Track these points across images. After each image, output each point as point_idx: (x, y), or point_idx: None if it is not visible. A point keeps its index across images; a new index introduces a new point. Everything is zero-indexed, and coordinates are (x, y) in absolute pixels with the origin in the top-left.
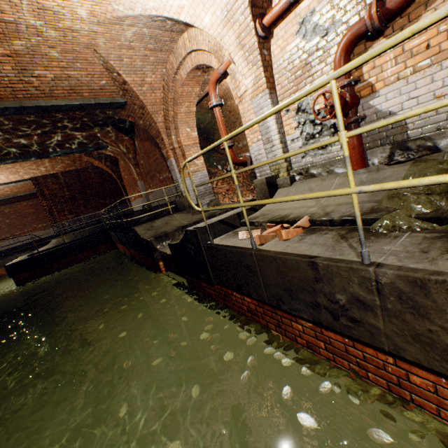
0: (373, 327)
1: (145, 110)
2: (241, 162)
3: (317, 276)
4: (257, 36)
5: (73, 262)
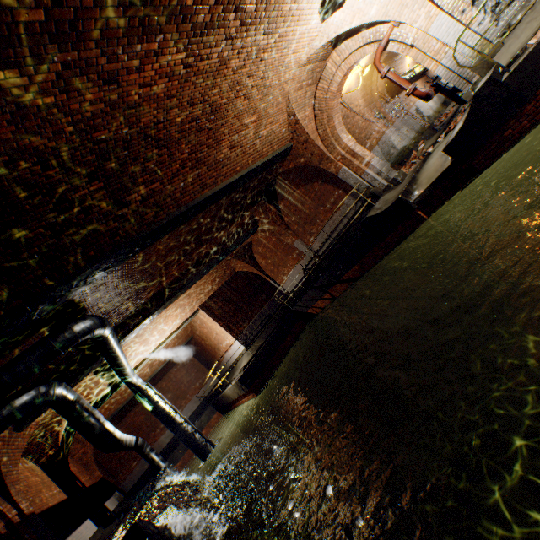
0: None
1: (308, 143)
2: (427, 94)
3: None
4: None
5: (284, 351)
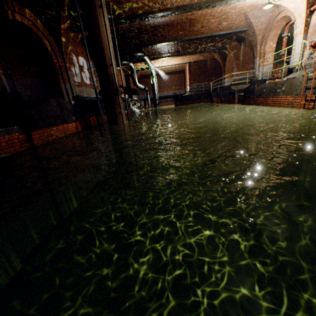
0: (278, 92)
1: (254, 34)
2: (286, 62)
3: (274, 85)
4: (306, 14)
5: (194, 103)
